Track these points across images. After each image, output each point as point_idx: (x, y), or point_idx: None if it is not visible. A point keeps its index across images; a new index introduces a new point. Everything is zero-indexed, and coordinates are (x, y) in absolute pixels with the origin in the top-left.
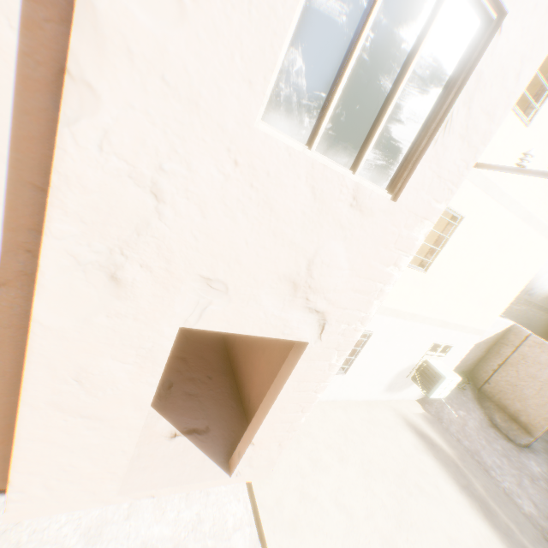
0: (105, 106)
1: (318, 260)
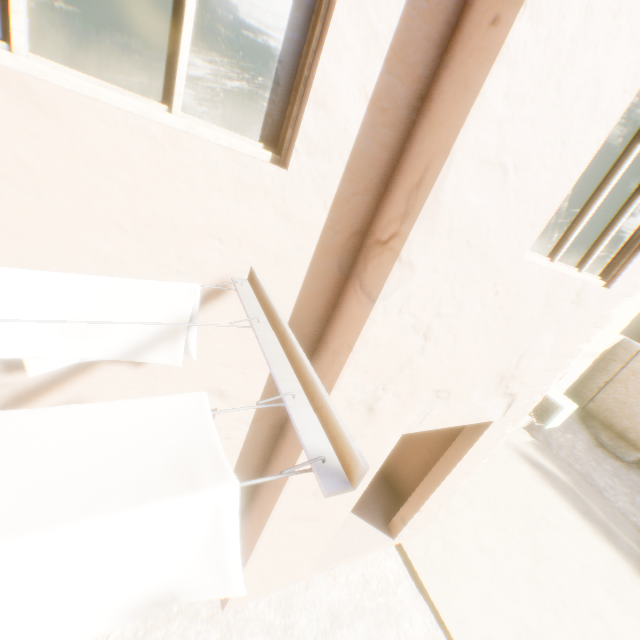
0: (416, 277)
1: (527, 353)
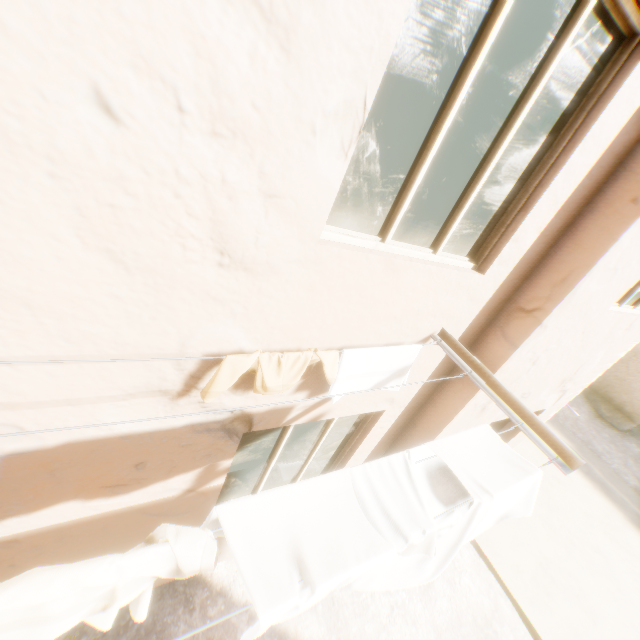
0: (544, 332)
1: (584, 364)
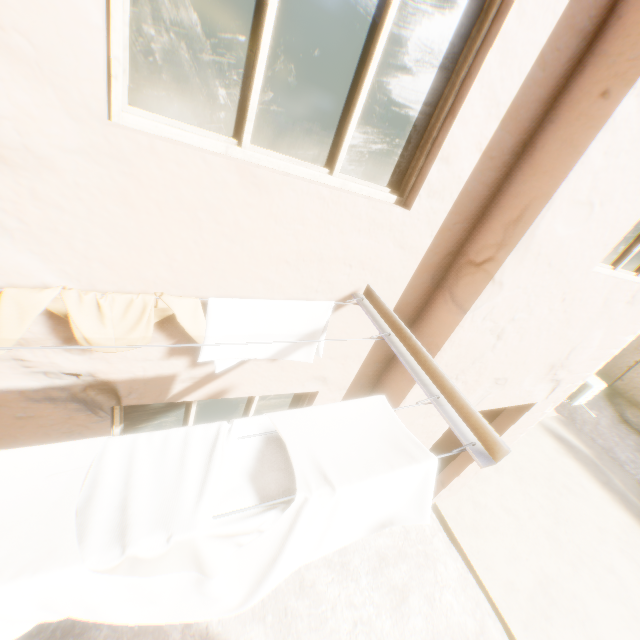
0: (502, 292)
1: (577, 346)
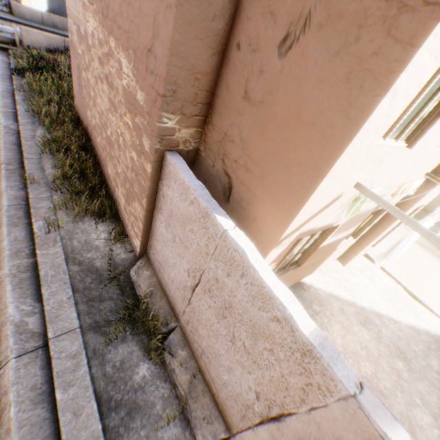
0: None
1: None
